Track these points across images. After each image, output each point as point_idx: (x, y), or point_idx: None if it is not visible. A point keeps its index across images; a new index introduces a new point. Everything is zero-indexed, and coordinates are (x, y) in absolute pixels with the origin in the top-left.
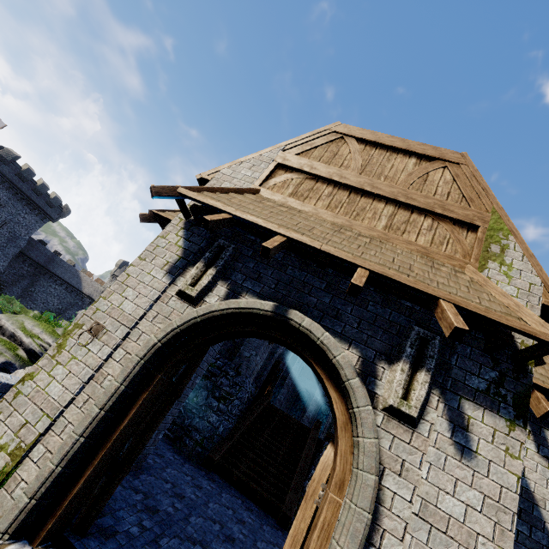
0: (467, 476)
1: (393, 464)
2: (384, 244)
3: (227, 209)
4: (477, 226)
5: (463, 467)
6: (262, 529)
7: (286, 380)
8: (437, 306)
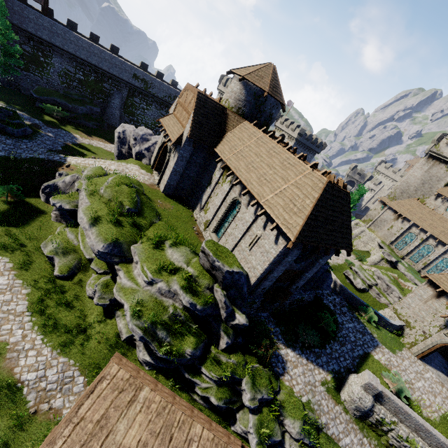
0: None
1: None
2: None
3: None
4: None
5: None
6: None
7: None
8: None
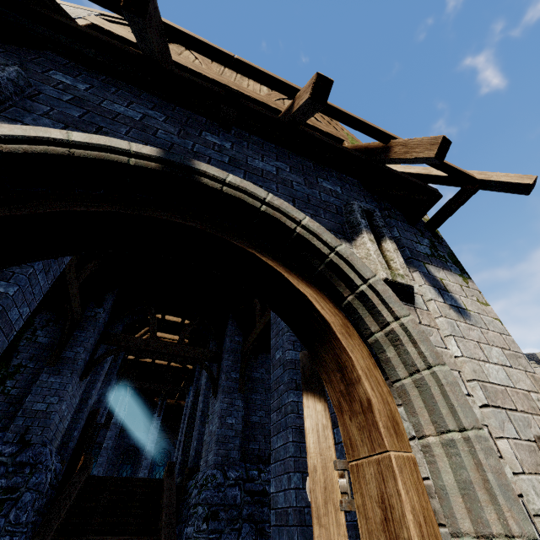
0: (480, 335)
1: None
2: None
3: None
4: (342, 140)
5: (471, 327)
6: None
7: (100, 447)
8: (390, 149)
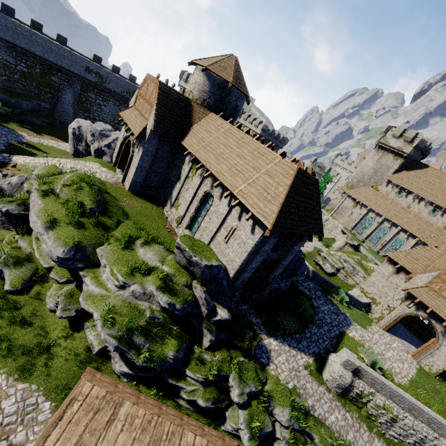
0: None
1: (444, 345)
2: None
3: (419, 299)
4: None
5: None
6: (415, 336)
7: None
8: None
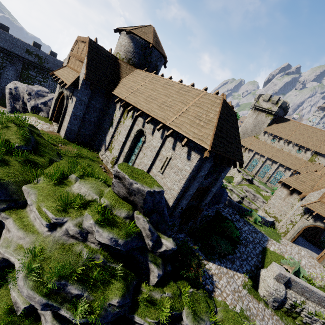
0: None
1: None
2: None
3: (316, 212)
4: None
5: None
6: (310, 244)
7: None
8: None
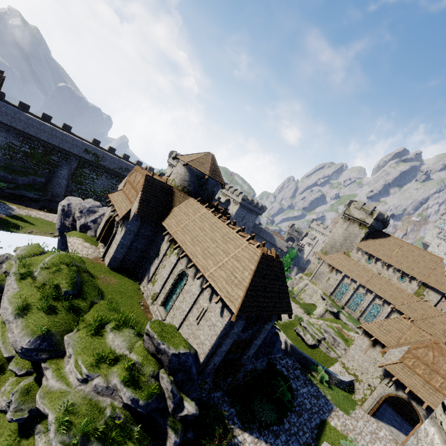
0: None
1: None
2: (436, 393)
3: (395, 376)
4: None
5: None
6: (404, 419)
7: None
8: None
